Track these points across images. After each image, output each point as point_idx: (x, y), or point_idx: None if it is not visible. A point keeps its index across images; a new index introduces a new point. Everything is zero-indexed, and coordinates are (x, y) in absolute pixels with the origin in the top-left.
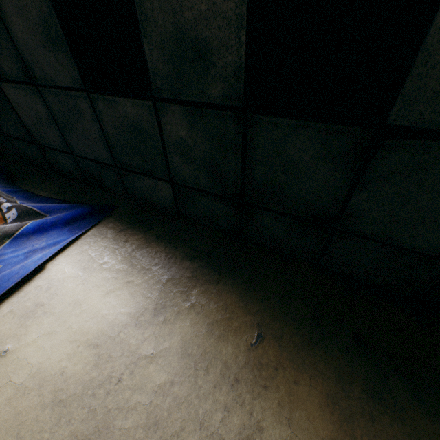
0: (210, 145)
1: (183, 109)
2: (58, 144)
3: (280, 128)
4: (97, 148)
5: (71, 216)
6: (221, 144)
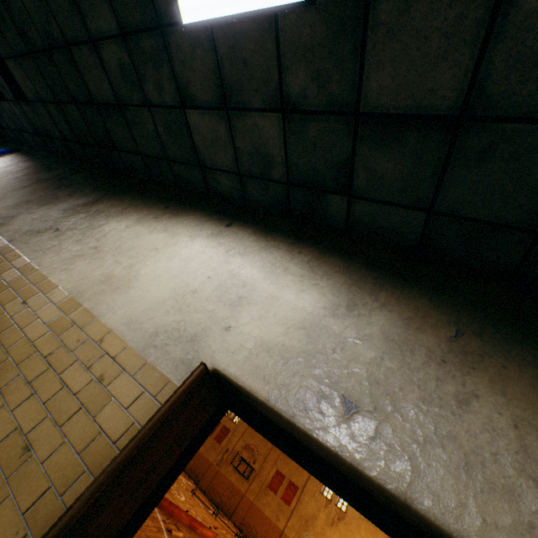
0: (23, 114)
1: (13, 103)
2: (6, 125)
3: (24, 106)
4: (12, 124)
5: (4, 151)
6: (23, 113)
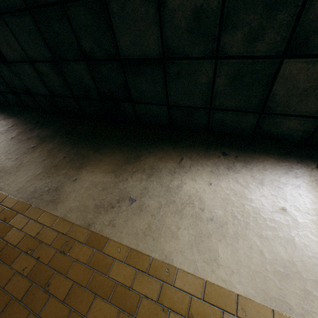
0: None
1: None
2: None
3: None
4: None
5: None
6: None
